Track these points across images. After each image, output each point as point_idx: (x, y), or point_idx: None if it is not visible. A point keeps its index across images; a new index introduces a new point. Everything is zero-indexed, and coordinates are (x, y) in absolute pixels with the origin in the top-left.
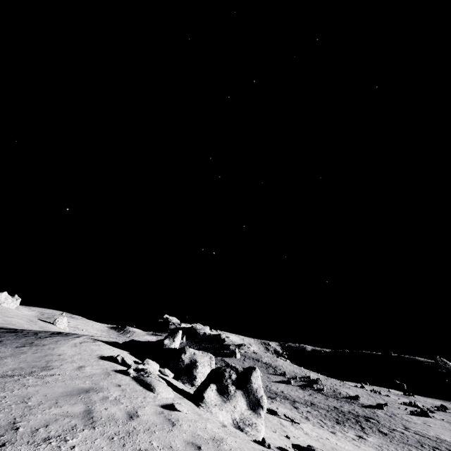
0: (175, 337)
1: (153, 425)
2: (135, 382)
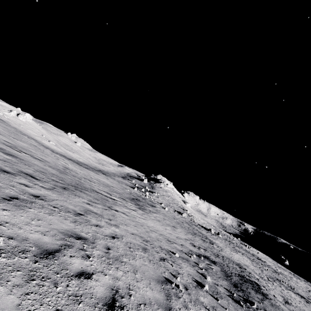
0: (26, 113)
1: None
2: None
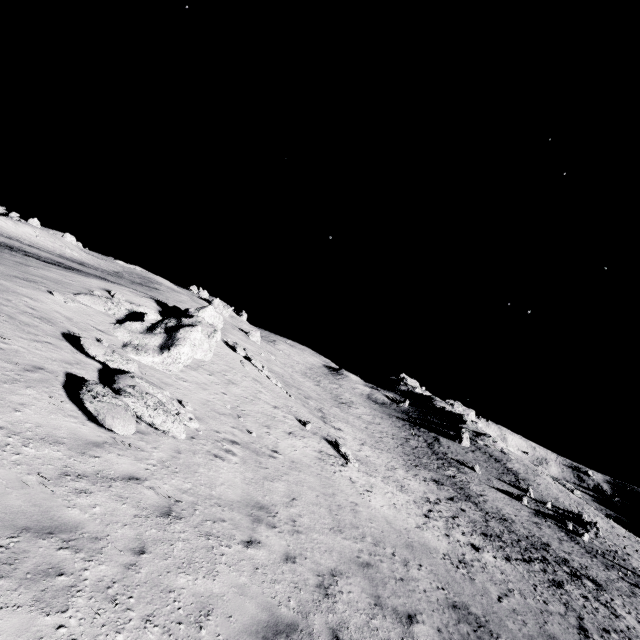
0: (202, 309)
1: (6, 279)
2: (81, 293)
